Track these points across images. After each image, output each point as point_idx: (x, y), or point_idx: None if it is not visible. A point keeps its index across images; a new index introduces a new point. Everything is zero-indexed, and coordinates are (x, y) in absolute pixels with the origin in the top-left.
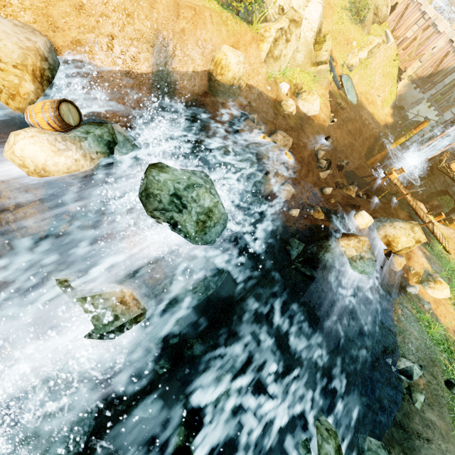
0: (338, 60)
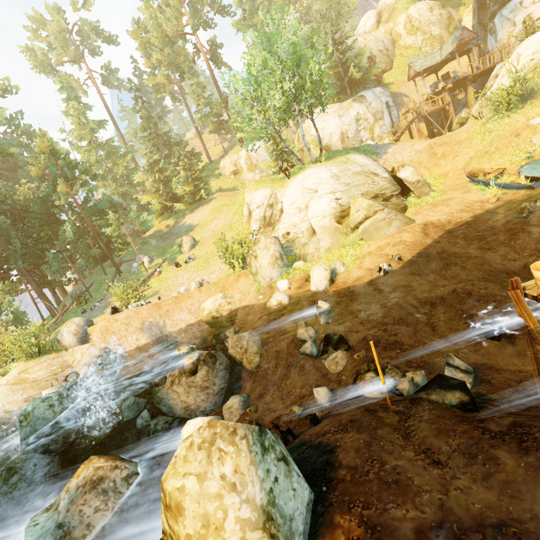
0: (509, 162)
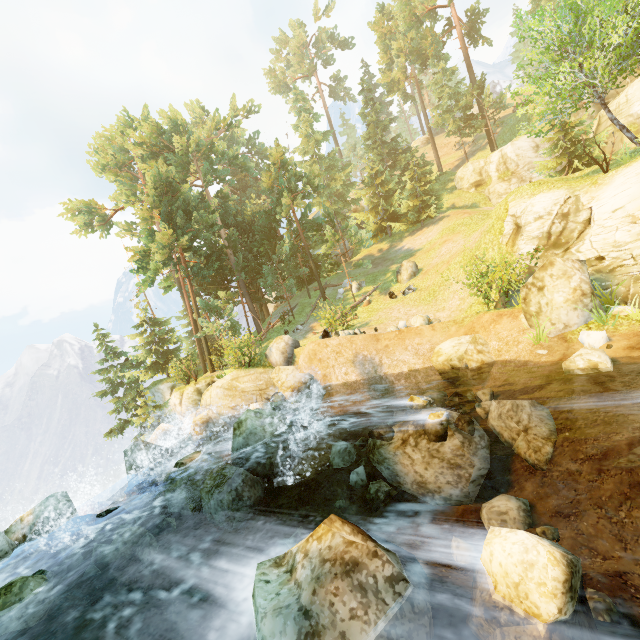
0: None
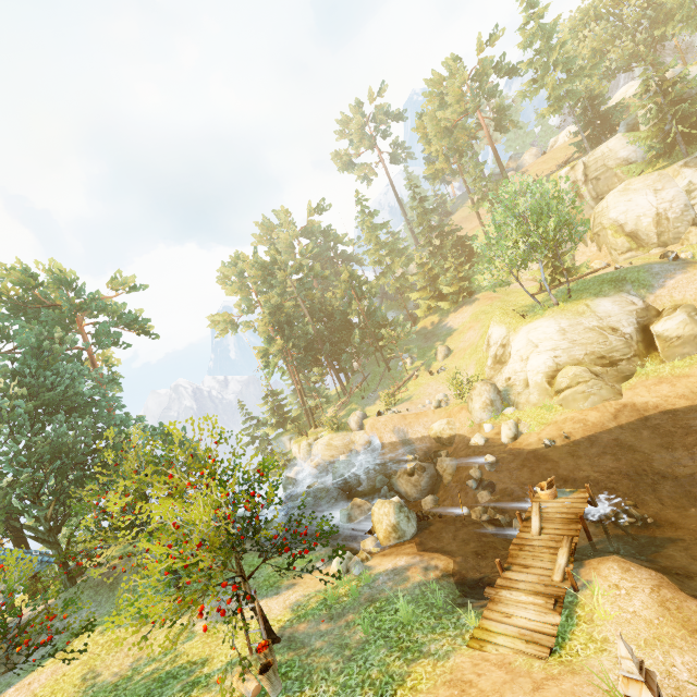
0: None
